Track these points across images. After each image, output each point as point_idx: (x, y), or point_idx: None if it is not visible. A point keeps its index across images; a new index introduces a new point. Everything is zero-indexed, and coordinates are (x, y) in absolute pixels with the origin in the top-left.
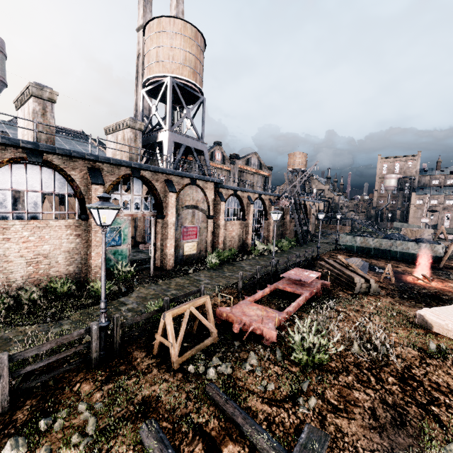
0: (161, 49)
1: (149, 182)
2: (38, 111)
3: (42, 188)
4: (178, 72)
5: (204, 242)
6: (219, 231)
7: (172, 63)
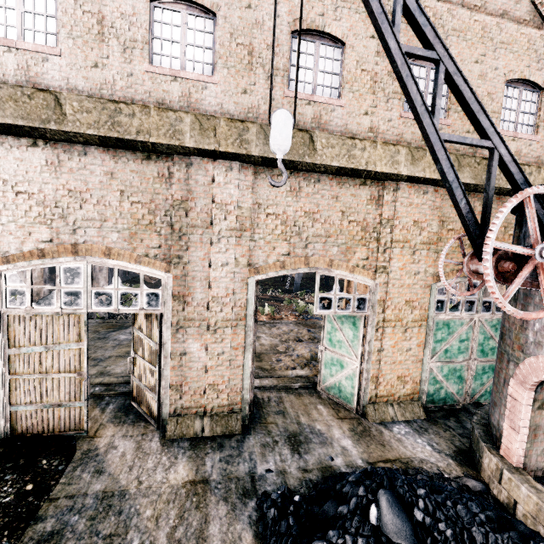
0: None
1: None
2: None
3: None
4: None
5: None
6: None
7: None
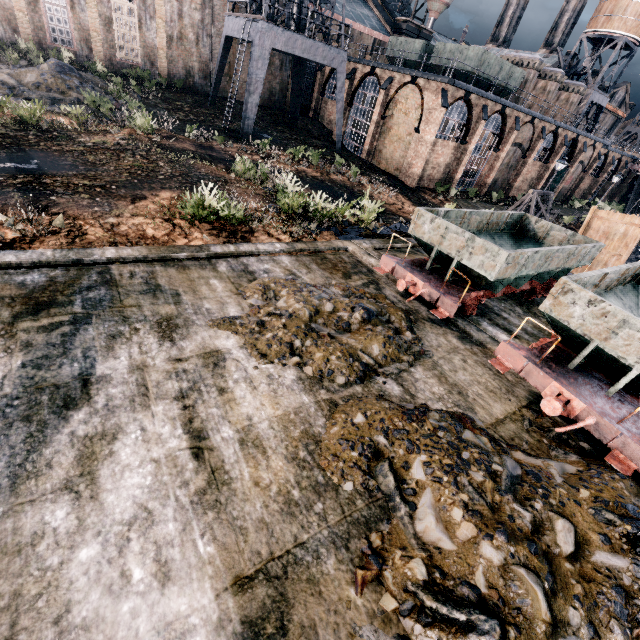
0: (633, 4)
1: (577, 143)
2: (552, 91)
3: (544, 145)
4: (634, 31)
5: (568, 189)
6: (581, 183)
7: (635, 21)
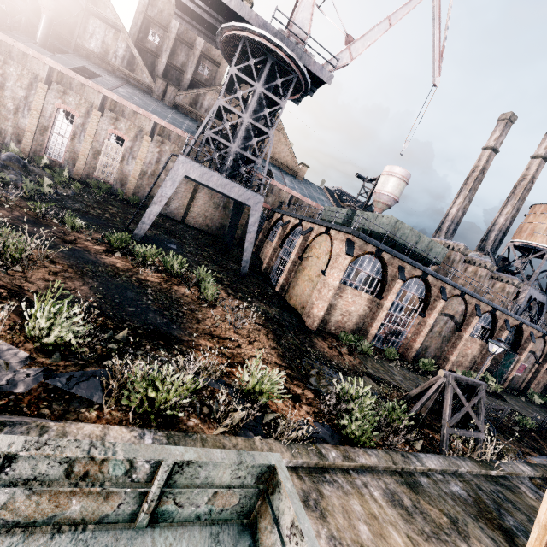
0: None
1: (522, 331)
2: (484, 276)
3: (483, 323)
4: None
5: (522, 378)
6: (537, 375)
7: None
